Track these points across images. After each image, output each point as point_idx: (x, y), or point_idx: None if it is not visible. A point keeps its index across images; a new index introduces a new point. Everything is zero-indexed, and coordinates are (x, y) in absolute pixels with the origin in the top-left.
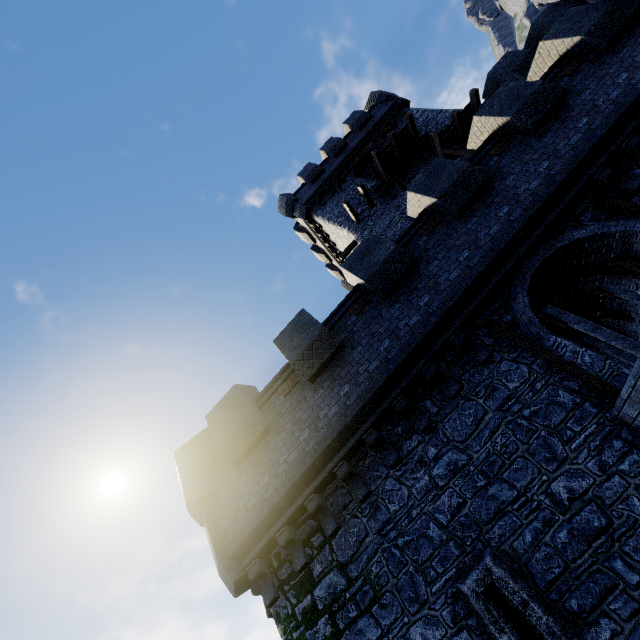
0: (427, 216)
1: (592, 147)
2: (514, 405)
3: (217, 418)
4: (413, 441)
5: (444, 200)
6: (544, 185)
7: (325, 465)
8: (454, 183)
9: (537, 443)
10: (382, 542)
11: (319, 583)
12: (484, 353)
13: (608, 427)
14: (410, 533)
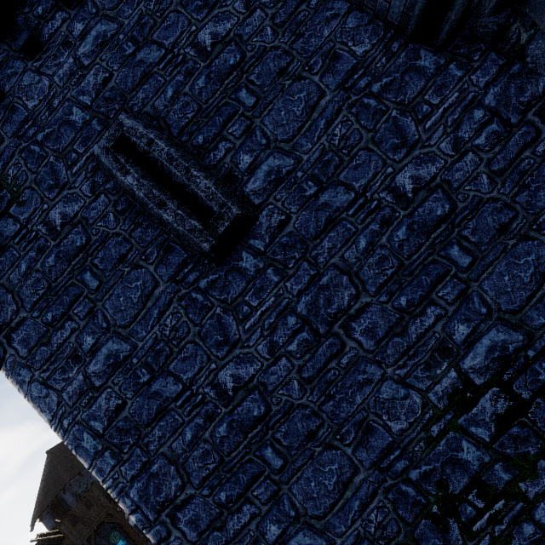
0: None
1: None
2: None
3: None
4: (56, 21)
5: None
6: None
7: None
8: None
9: None
10: (19, 143)
11: None
12: None
13: None
14: (51, 125)
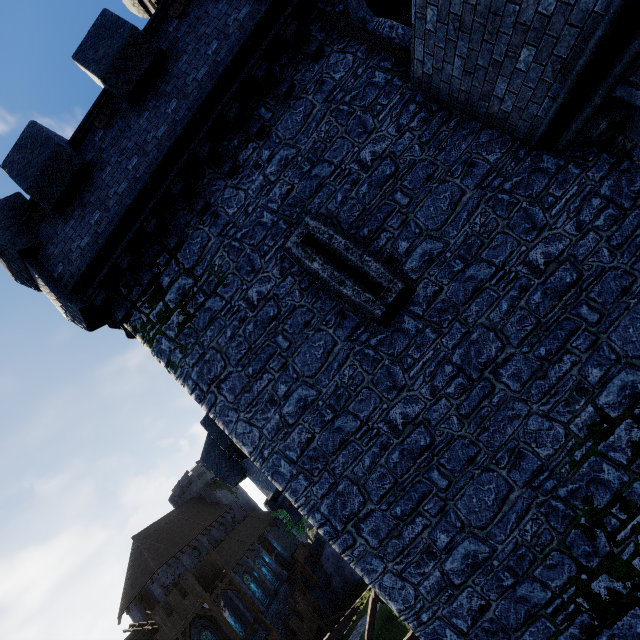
0: None
1: None
2: (338, 94)
3: (17, 162)
4: (249, 150)
5: None
6: None
7: (160, 187)
8: None
9: (354, 123)
10: (223, 241)
11: (169, 290)
12: (315, 44)
13: (408, 95)
14: (247, 226)
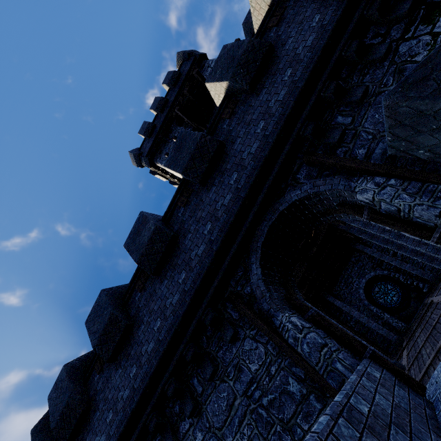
0: (182, 187)
1: (295, 102)
2: (255, 391)
3: (53, 400)
4: (186, 423)
5: (186, 175)
6: (261, 148)
7: None
8: (192, 156)
9: (274, 440)
10: None
11: None
12: (229, 333)
13: None
14: None
